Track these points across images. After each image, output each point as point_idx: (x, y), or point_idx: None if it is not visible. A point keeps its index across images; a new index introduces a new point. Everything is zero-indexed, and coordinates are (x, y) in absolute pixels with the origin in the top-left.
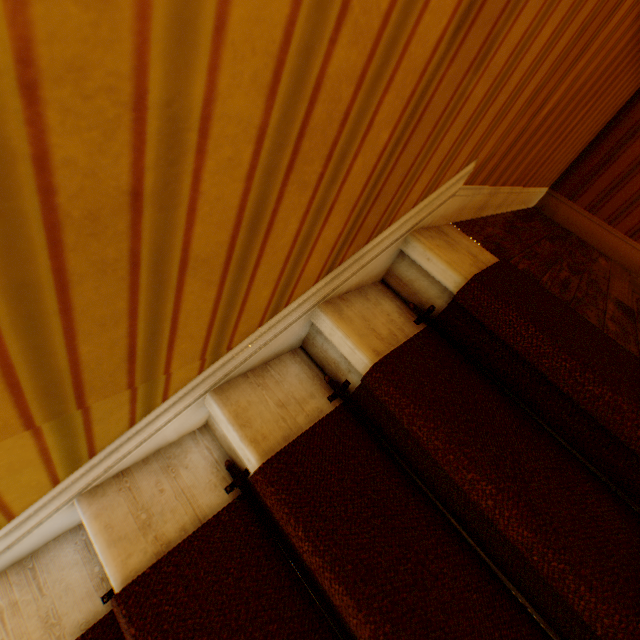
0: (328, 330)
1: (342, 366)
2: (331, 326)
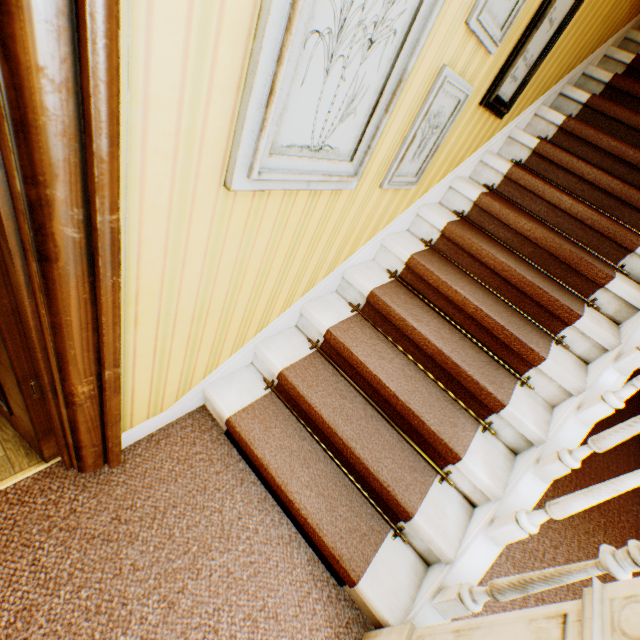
0: (634, 37)
1: (633, 53)
2: (636, 34)
